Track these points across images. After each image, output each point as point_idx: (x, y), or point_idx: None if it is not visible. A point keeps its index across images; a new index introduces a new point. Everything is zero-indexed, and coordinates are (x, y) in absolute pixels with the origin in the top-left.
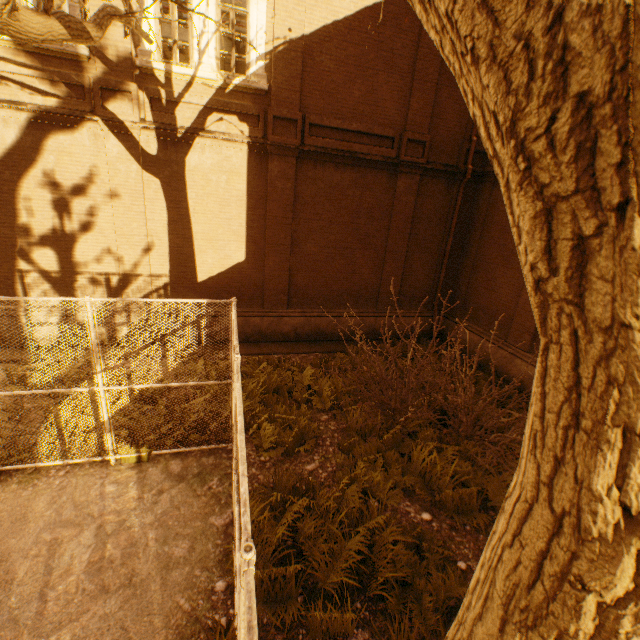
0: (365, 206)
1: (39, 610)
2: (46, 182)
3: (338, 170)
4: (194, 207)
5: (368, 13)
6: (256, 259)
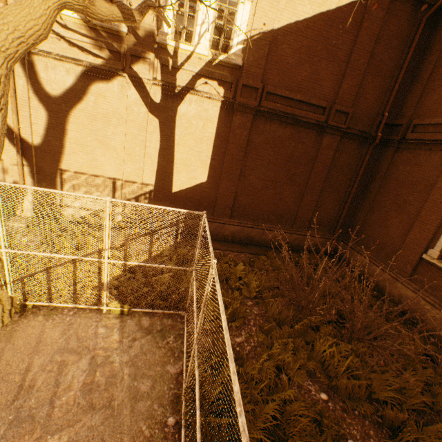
0: (296, 154)
1: (48, 413)
2: (86, 113)
3: (281, 126)
4: (178, 141)
5: (322, 17)
6: (214, 181)
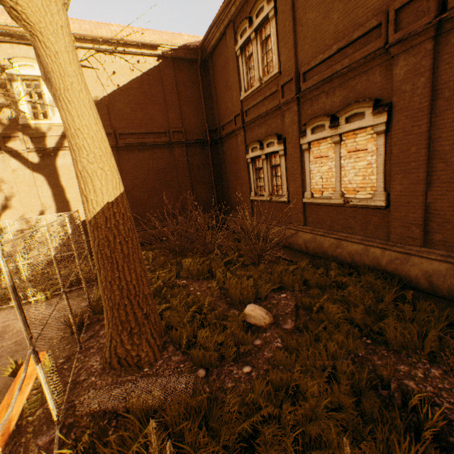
0: (161, 167)
1: (1, 339)
2: None
3: (141, 152)
4: (66, 185)
5: (134, 81)
6: None
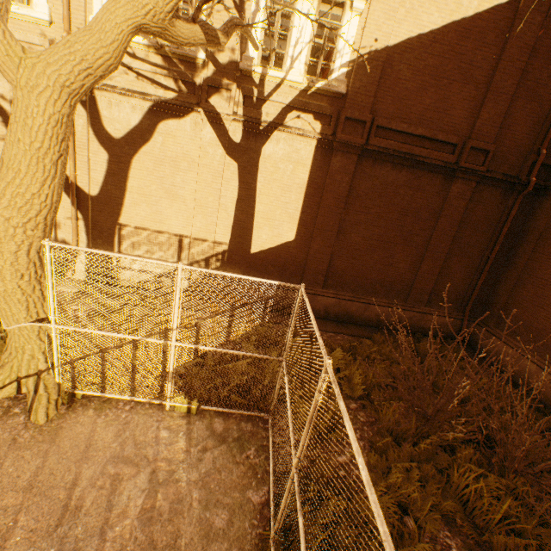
0: (414, 205)
1: (98, 548)
2: (152, 157)
3: (394, 170)
4: (260, 189)
5: (454, 27)
6: (303, 240)
